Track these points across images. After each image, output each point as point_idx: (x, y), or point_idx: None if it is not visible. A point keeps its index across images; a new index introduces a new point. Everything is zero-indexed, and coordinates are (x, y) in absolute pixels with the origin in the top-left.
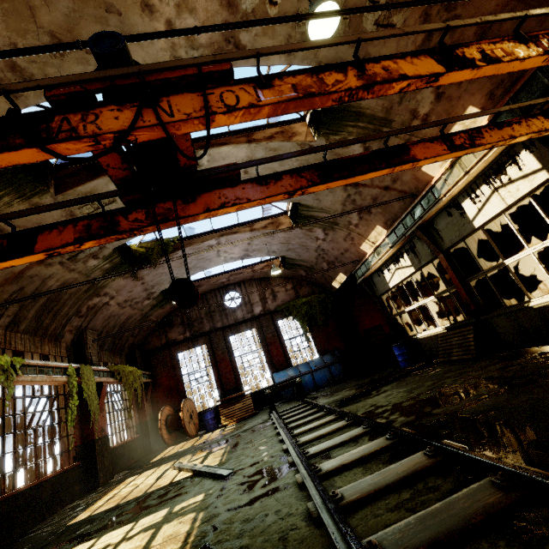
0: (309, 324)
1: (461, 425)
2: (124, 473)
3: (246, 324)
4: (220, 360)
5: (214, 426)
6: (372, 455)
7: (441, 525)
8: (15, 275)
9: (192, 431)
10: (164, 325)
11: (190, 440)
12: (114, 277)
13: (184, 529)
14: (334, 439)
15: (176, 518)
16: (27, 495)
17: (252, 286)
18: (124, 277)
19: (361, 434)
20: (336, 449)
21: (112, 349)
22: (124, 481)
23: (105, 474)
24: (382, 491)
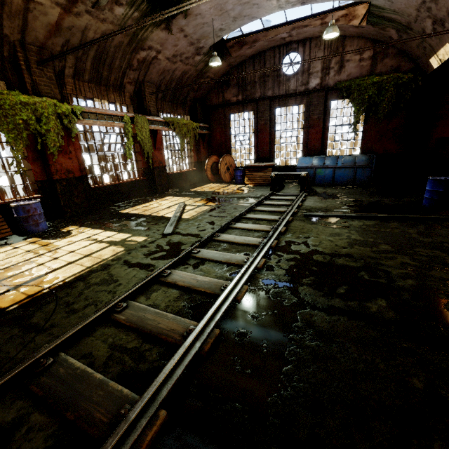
0: (367, 114)
1: (272, 324)
2: (175, 190)
3: (296, 98)
4: (261, 130)
5: (240, 182)
6: (197, 291)
7: (68, 392)
8: (55, 27)
9: (227, 178)
10: (222, 83)
11: (222, 184)
12: (150, 28)
13: (106, 257)
14: (222, 254)
15: (119, 245)
16: (111, 188)
17: (318, 48)
18: (162, 28)
19: (235, 264)
20: (212, 263)
21: (175, 101)
22: (165, 198)
23: (162, 188)
24: (133, 328)
